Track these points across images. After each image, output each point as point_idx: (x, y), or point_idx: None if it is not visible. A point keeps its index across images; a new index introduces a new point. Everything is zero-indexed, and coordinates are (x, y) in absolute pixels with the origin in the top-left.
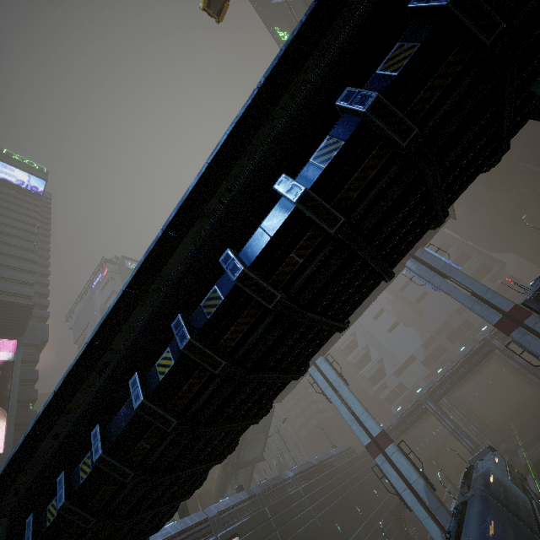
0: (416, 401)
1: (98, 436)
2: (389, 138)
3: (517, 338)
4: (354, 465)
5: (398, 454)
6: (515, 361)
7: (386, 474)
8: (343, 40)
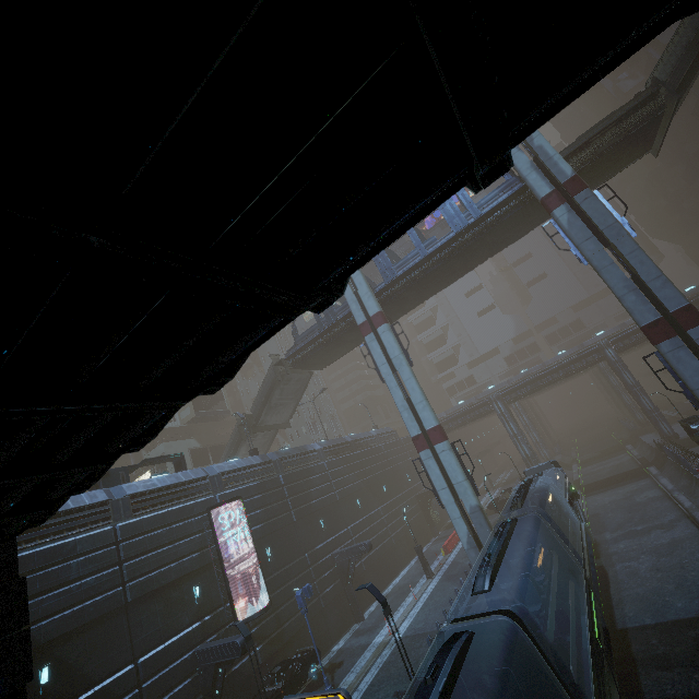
0: (485, 398)
1: None
2: None
3: (666, 351)
4: (393, 449)
5: (449, 453)
6: (620, 378)
7: (428, 470)
8: None
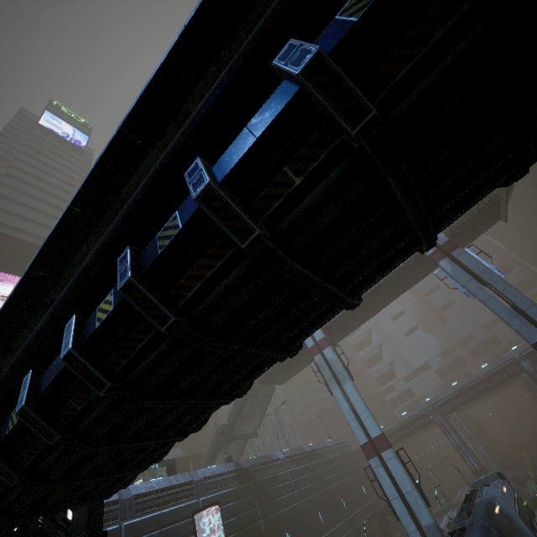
0: (423, 409)
1: (26, 384)
2: None
3: None
4: (347, 460)
5: (395, 461)
6: None
7: (379, 478)
8: None
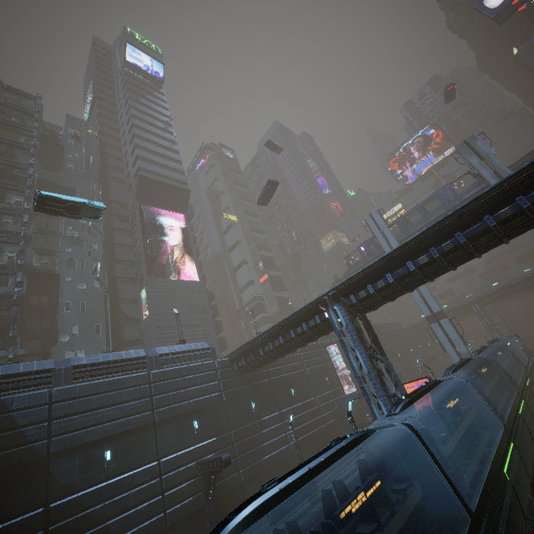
0: (465, 302)
1: (390, 276)
2: (528, 214)
3: None
4: (400, 333)
5: (448, 324)
6: None
7: (436, 333)
8: (526, 178)
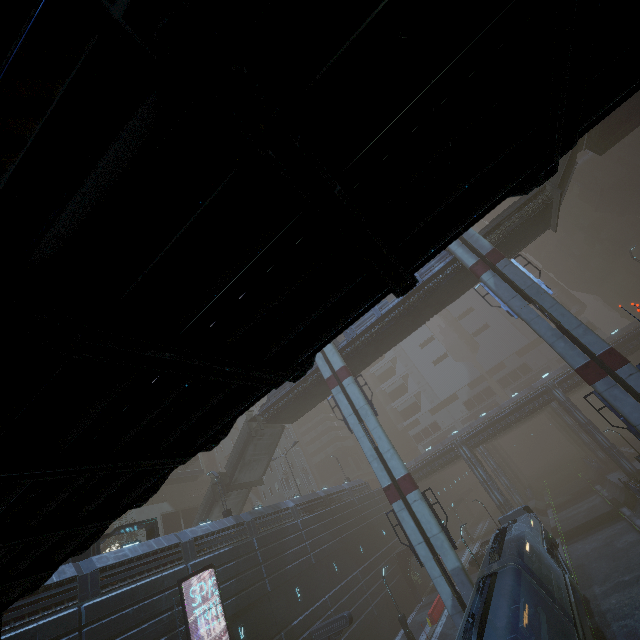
0: (450, 444)
1: None
2: None
3: (602, 390)
4: (366, 502)
5: (421, 503)
6: (573, 417)
7: (402, 523)
8: None
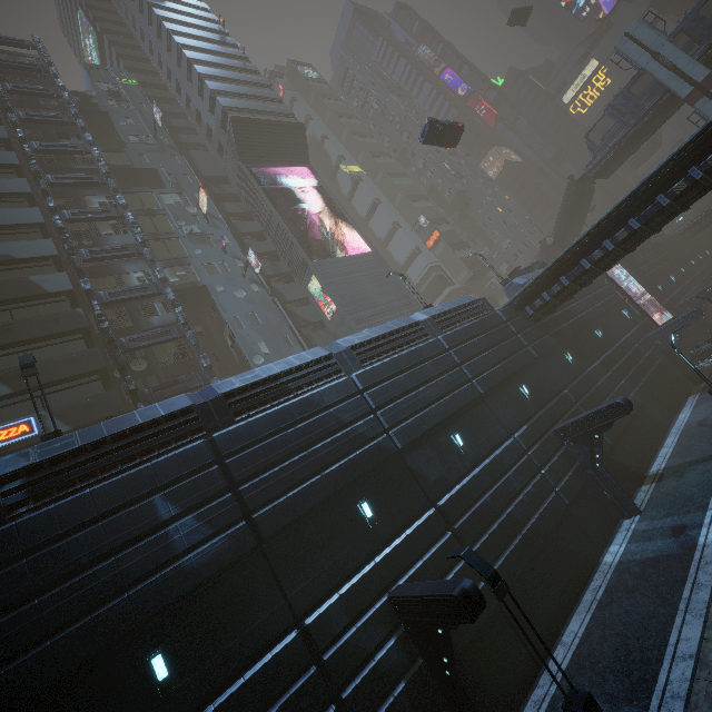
0: None
1: None
2: None
3: None
4: (670, 243)
5: None
6: None
7: None
8: None
